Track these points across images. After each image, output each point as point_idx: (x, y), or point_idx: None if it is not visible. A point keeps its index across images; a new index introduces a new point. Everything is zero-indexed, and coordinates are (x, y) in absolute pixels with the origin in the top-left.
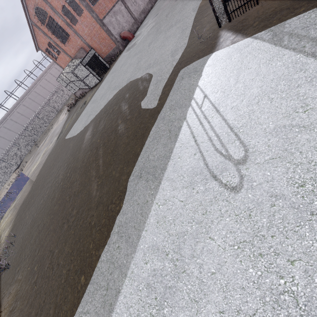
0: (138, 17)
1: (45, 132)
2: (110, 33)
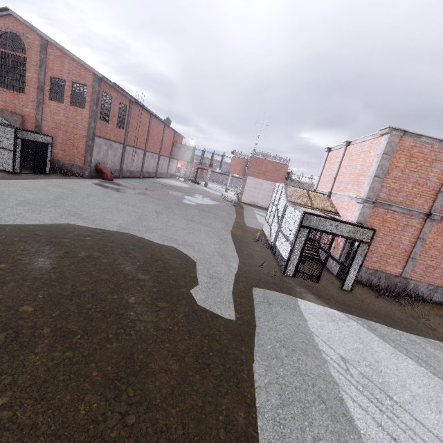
0: (125, 171)
1: None
2: (91, 152)
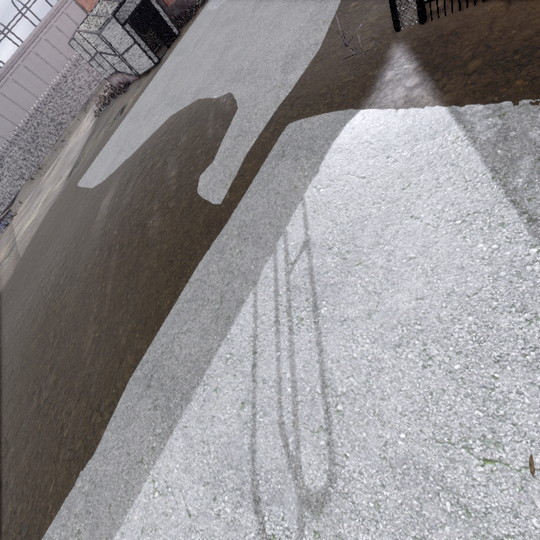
0: None
1: (57, 148)
2: None
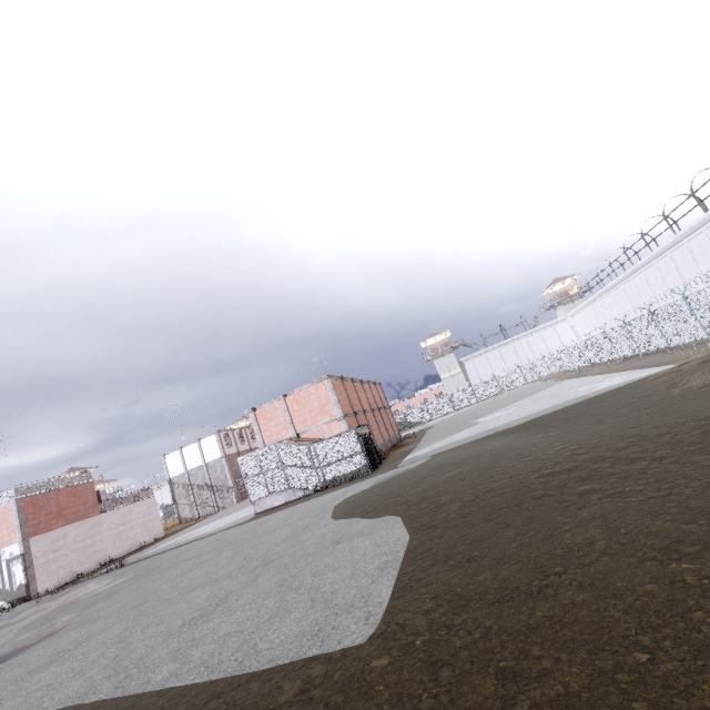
0: None
1: None
2: None
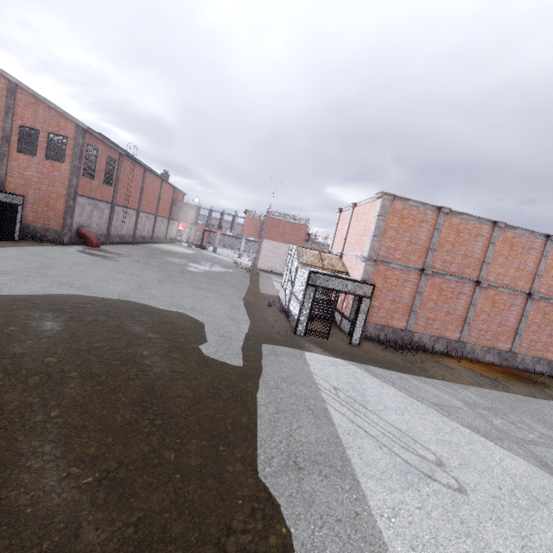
0: (114, 235)
1: None
2: (72, 213)
